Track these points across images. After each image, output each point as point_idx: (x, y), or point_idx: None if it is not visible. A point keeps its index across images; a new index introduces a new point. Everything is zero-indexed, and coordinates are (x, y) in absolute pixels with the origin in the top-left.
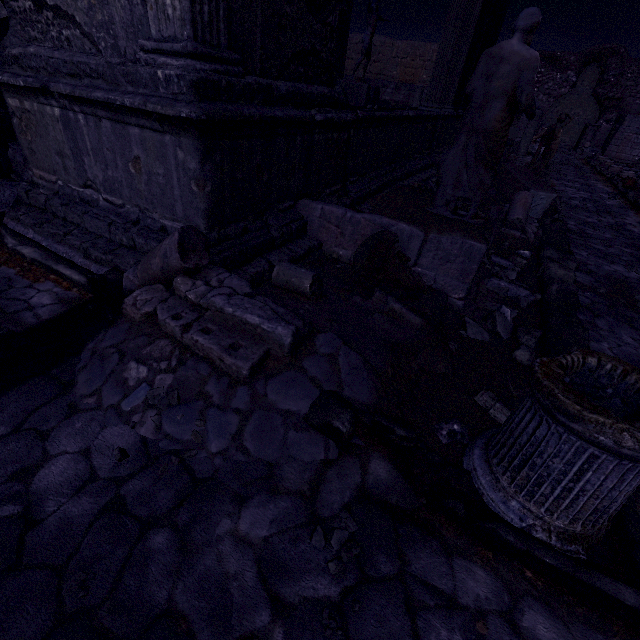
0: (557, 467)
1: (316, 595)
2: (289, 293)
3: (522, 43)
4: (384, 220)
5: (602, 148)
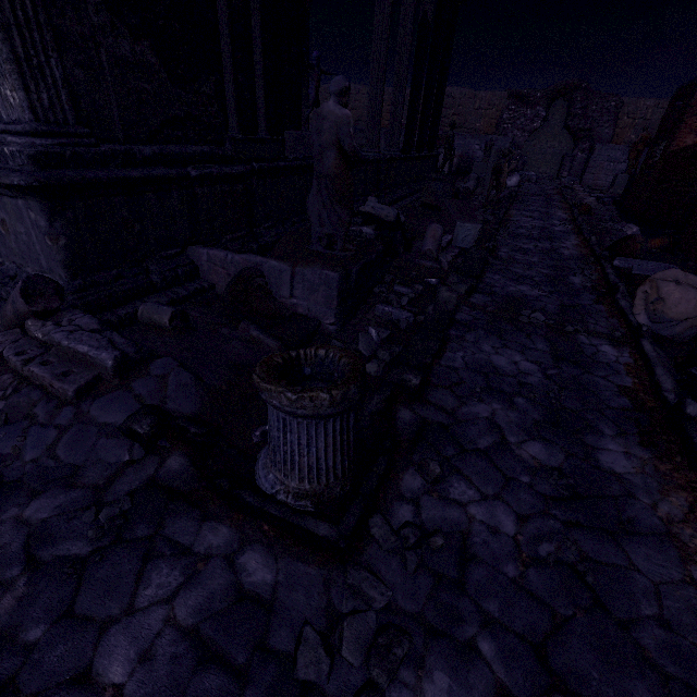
0: (276, 435)
1: (69, 554)
2: (156, 329)
3: (336, 104)
4: (258, 259)
5: (580, 177)
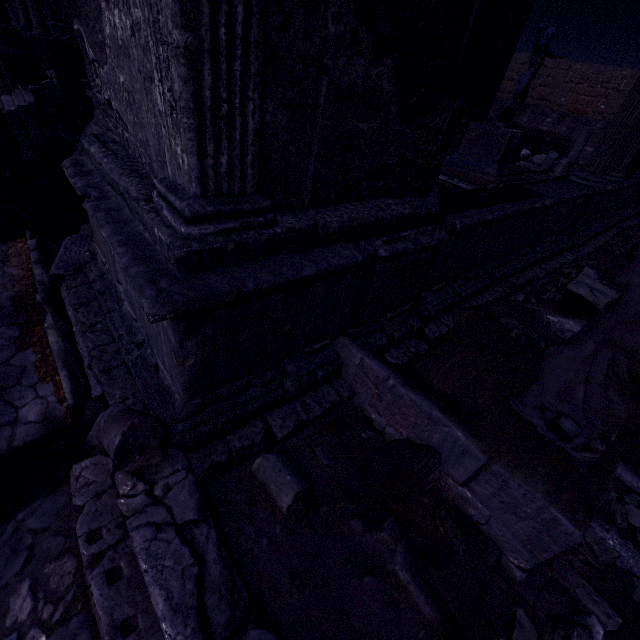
0: None
1: None
2: (267, 493)
3: None
4: (434, 412)
5: None
